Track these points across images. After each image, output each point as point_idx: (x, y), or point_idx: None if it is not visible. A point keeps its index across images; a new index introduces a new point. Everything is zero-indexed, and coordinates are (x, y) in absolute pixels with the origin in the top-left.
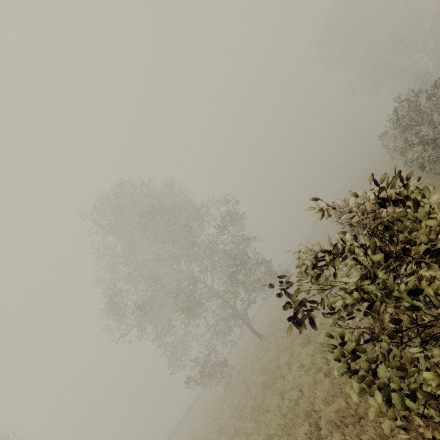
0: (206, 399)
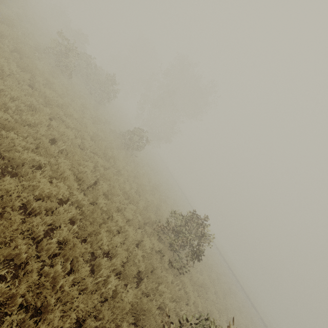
0: None
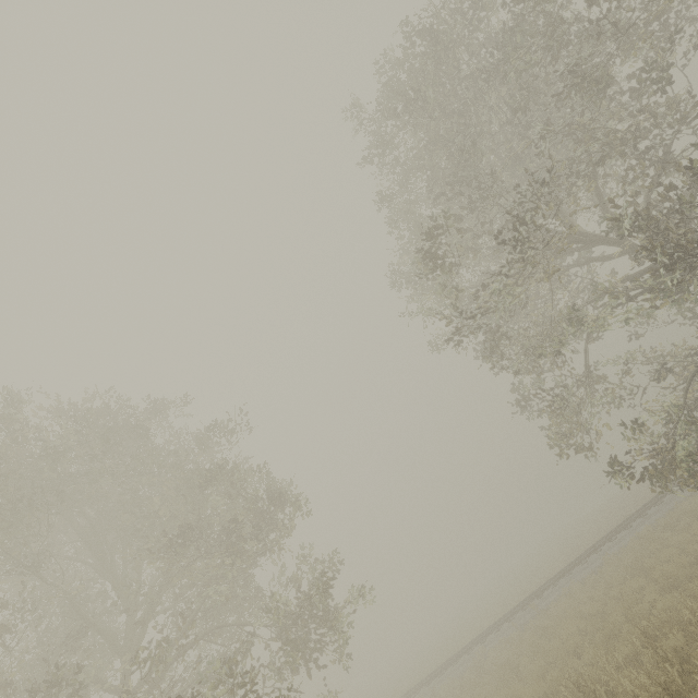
0: (634, 552)
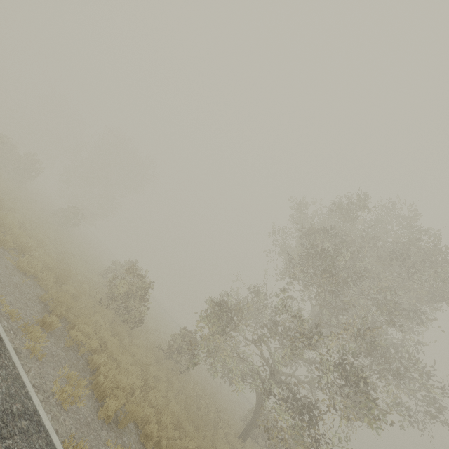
0: None
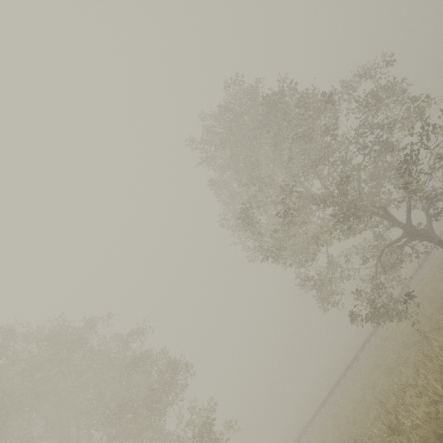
0: (373, 356)
